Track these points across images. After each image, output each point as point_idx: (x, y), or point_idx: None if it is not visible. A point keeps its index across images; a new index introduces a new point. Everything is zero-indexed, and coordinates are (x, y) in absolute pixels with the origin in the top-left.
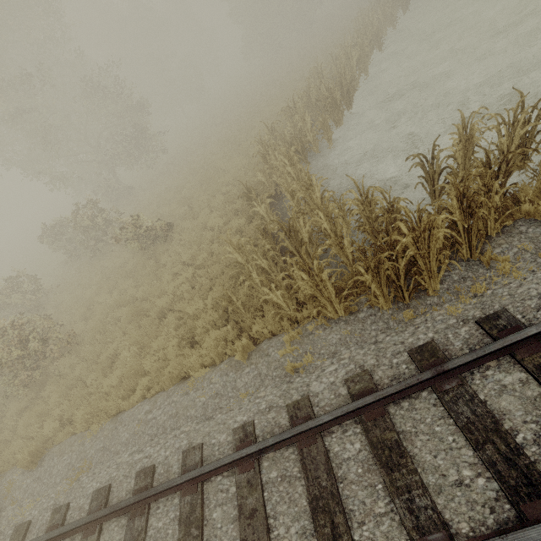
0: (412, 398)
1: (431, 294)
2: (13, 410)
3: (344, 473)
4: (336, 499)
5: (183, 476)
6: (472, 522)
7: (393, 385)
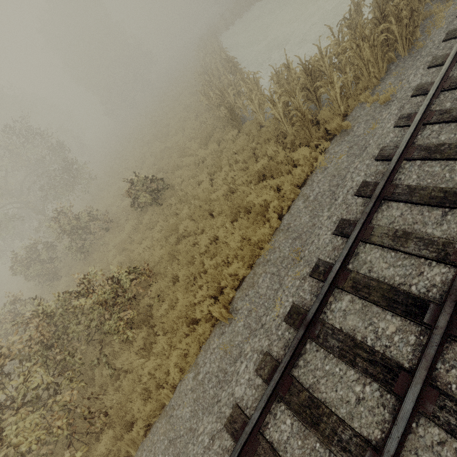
0: None
1: (418, 38)
2: (134, 351)
3: None
4: None
5: (400, 146)
6: None
7: None
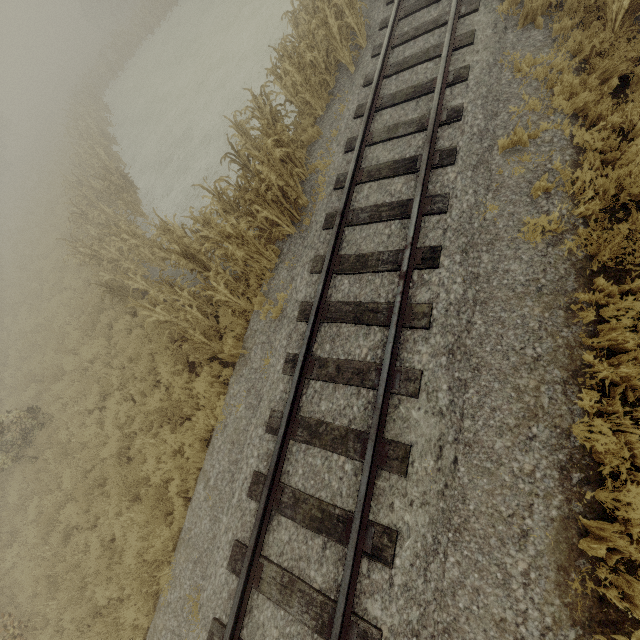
0: (345, 239)
1: (306, 205)
2: None
3: (354, 296)
4: (361, 304)
5: (281, 425)
6: (404, 239)
7: (330, 239)
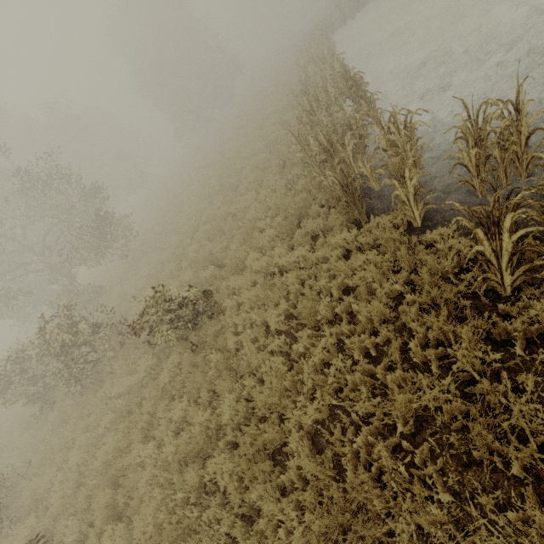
0: None
1: None
2: None
3: None
4: None
5: None
6: None
7: None
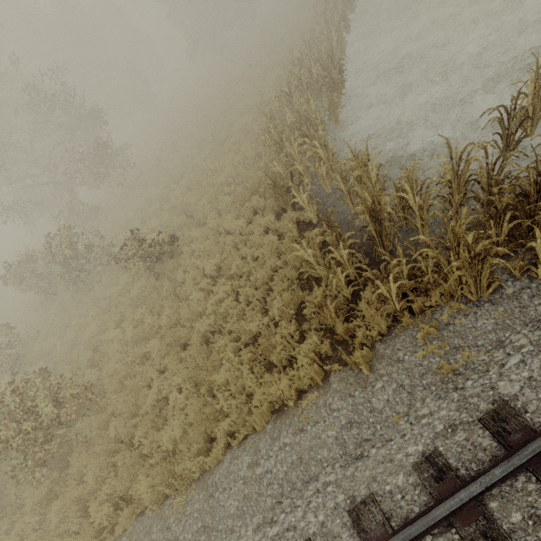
0: None
1: None
2: (33, 501)
3: None
4: None
5: None
6: None
7: None
